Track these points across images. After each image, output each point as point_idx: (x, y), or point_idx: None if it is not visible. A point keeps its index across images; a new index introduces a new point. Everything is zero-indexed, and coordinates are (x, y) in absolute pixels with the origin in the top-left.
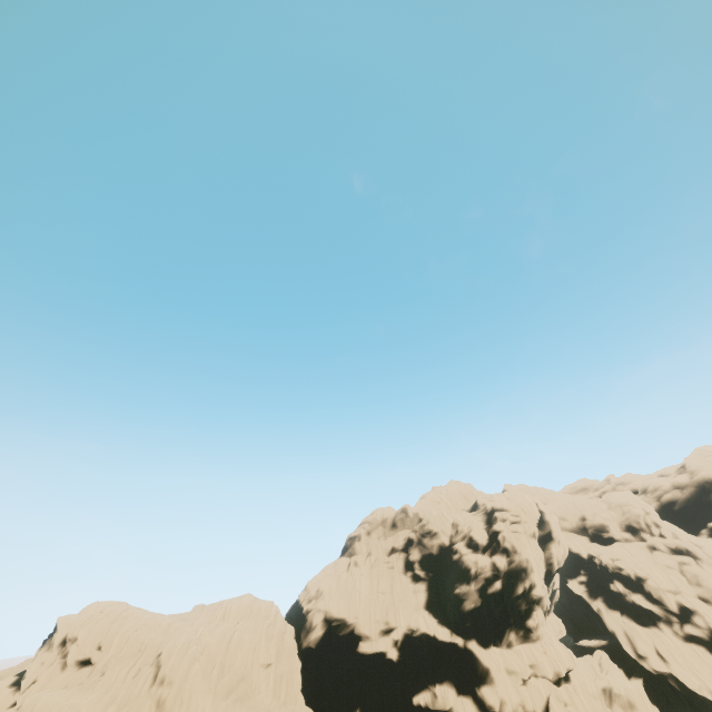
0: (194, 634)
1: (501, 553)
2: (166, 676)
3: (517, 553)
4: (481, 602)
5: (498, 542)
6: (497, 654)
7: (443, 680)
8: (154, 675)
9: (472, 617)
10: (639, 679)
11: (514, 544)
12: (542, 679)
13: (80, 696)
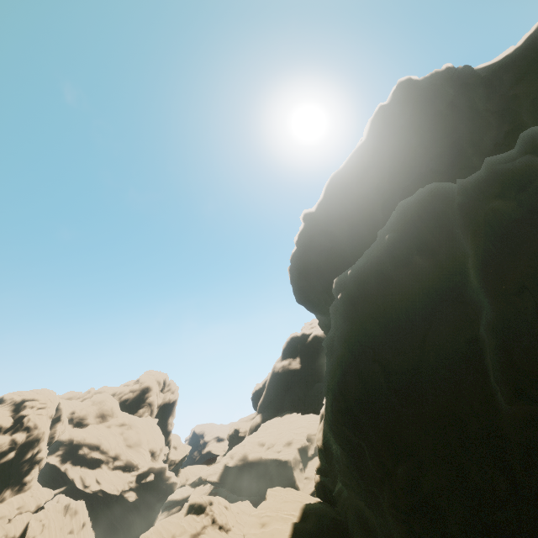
0: None
1: (23, 431)
2: None
3: (38, 428)
4: None
5: (23, 423)
6: None
7: None
8: None
9: None
10: (81, 500)
11: (37, 422)
12: (26, 513)
13: None
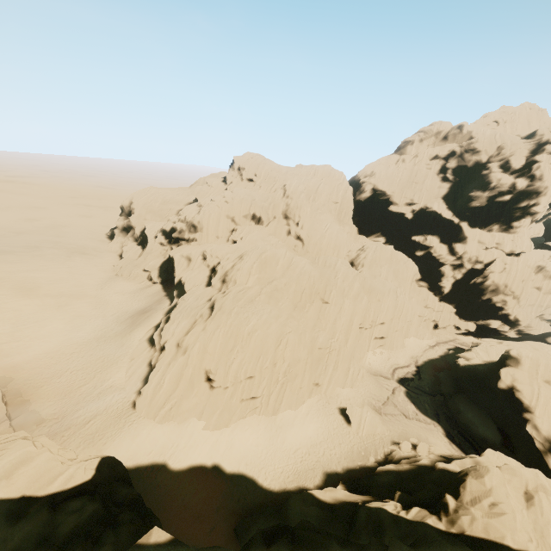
0: (300, 180)
1: (526, 178)
2: (289, 195)
3: (541, 181)
4: (485, 204)
5: (531, 169)
6: (478, 233)
7: (434, 234)
8: (283, 193)
9: (473, 211)
10: None
11: (544, 174)
12: (499, 251)
13: (254, 194)
